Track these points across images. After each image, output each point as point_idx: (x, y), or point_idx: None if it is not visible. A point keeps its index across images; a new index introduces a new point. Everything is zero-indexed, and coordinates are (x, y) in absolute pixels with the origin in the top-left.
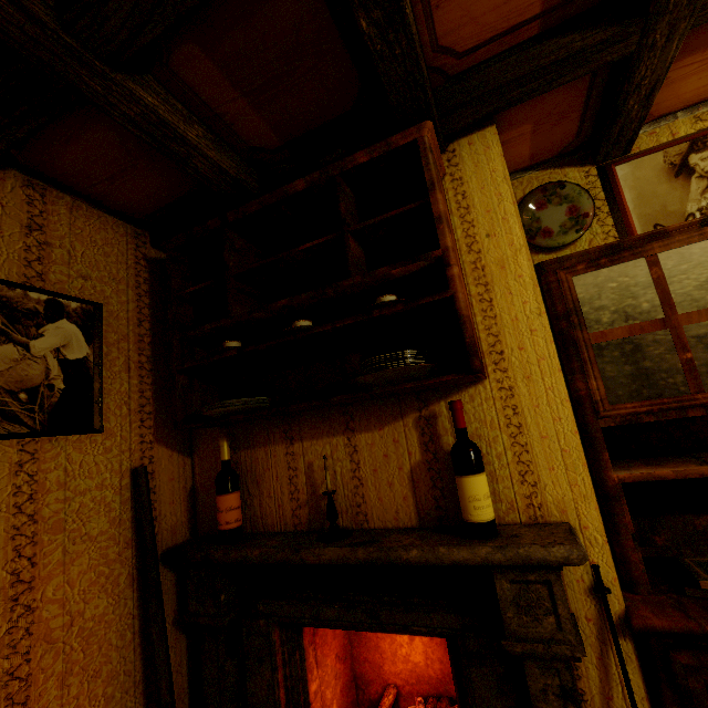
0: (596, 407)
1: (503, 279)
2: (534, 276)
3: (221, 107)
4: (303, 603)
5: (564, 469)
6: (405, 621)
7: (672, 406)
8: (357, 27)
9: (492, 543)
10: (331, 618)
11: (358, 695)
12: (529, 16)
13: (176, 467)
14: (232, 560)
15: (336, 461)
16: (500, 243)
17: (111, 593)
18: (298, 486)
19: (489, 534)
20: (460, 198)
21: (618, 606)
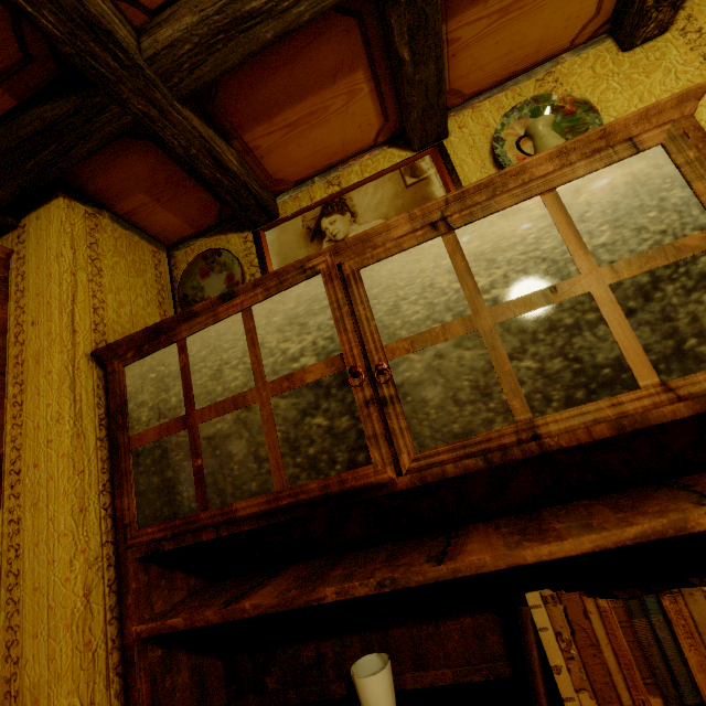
0: (126, 533)
1: (36, 376)
2: (63, 371)
3: None
4: None
5: (47, 636)
6: None
7: (181, 529)
8: None
9: None
10: None
11: None
12: None
13: None
14: None
15: None
16: (41, 333)
17: None
18: None
19: None
20: (20, 279)
21: None
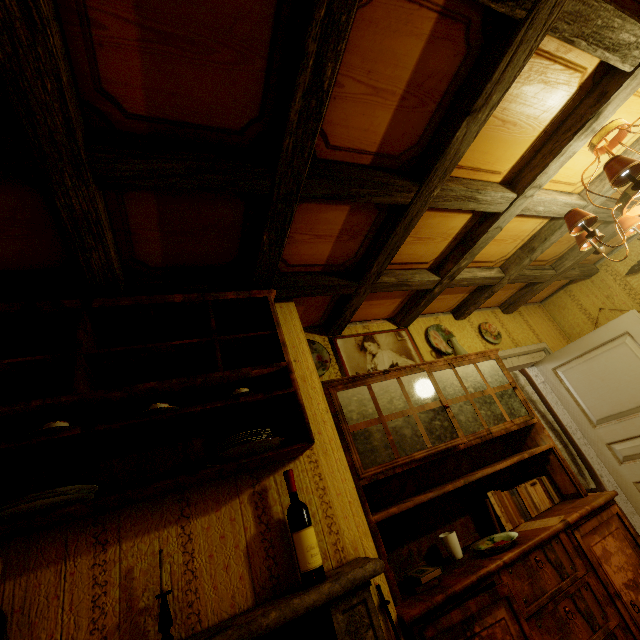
0: (358, 472)
1: (306, 388)
2: (322, 388)
3: (138, 230)
4: None
5: (352, 516)
6: None
7: (390, 467)
8: (261, 237)
9: (329, 580)
10: None
11: None
12: (320, 263)
13: None
14: None
15: (166, 557)
16: (302, 366)
17: None
18: (106, 607)
19: (323, 577)
20: None
21: (394, 614)
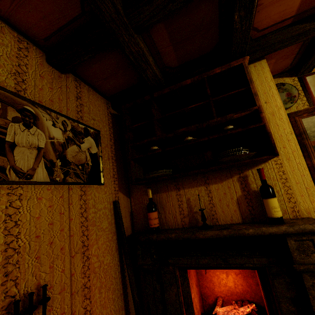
0: None
1: (274, 120)
2: (287, 118)
3: (161, 49)
4: (191, 257)
5: (308, 195)
6: (241, 262)
7: None
8: (233, 18)
9: (286, 225)
10: (205, 263)
11: (203, 302)
12: (289, 16)
13: (125, 202)
14: (161, 239)
15: (201, 197)
16: (271, 106)
17: (110, 254)
18: (183, 208)
19: (282, 222)
20: None
21: None
